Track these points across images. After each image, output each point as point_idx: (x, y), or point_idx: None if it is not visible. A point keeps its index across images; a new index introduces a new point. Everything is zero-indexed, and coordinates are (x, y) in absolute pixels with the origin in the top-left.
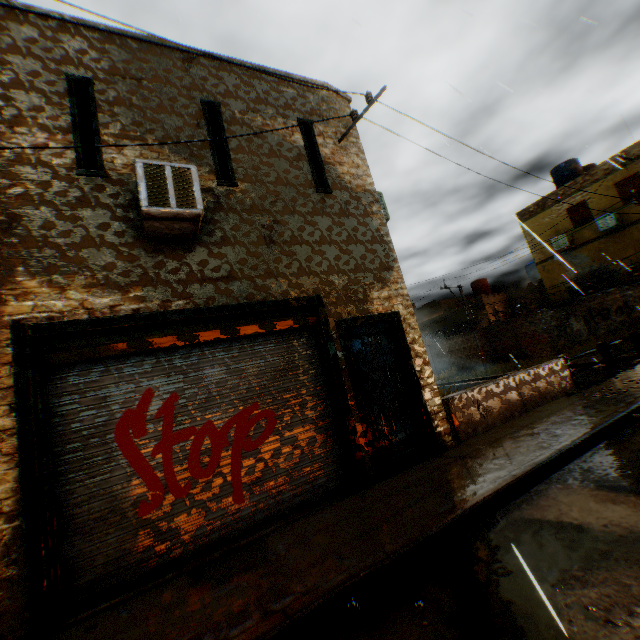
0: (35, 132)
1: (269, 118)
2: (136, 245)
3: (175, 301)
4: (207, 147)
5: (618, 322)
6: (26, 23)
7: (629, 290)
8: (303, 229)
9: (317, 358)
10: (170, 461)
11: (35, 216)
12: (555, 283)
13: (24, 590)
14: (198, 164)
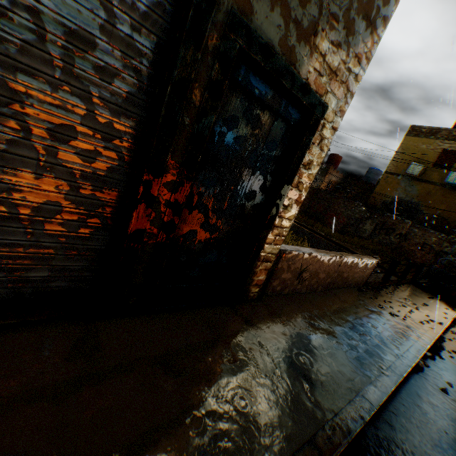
0: None
1: None
2: None
3: None
4: None
5: (391, 242)
6: None
7: (417, 229)
8: None
9: (149, 68)
10: None
11: None
12: (382, 193)
13: None
14: None
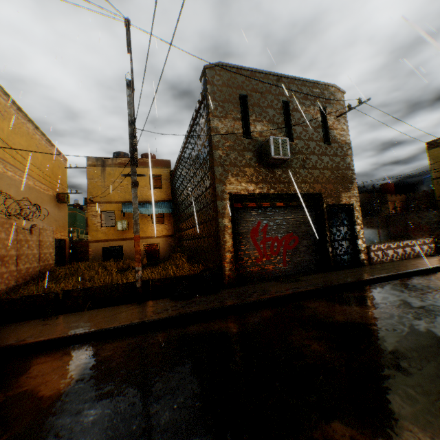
0: (231, 120)
1: (307, 107)
2: (260, 167)
3: (271, 190)
4: (283, 123)
5: None
6: (226, 71)
7: None
8: (317, 162)
9: (315, 219)
10: (265, 247)
11: (232, 154)
12: None
13: (234, 273)
14: (280, 132)
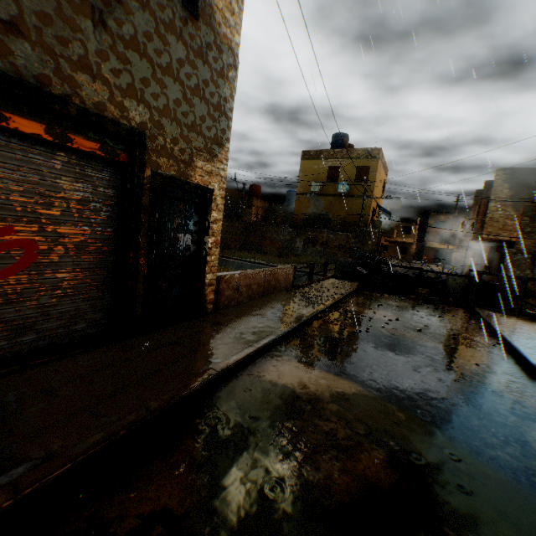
0: None
1: None
2: None
3: None
4: None
5: (319, 251)
6: None
7: (333, 235)
8: (151, 39)
9: (116, 201)
10: None
11: None
12: (301, 212)
13: None
14: None
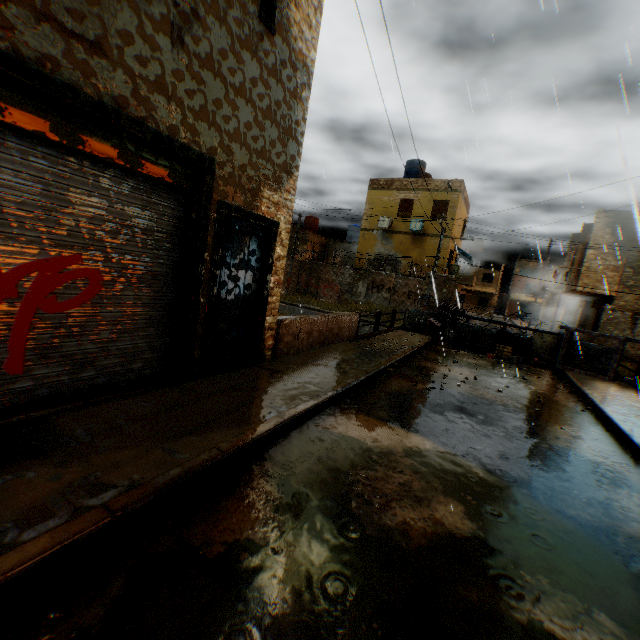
0: None
1: None
2: None
3: None
4: None
5: (385, 298)
6: None
7: (402, 280)
8: (226, 57)
9: (179, 232)
10: None
11: None
12: (365, 251)
13: None
14: None
